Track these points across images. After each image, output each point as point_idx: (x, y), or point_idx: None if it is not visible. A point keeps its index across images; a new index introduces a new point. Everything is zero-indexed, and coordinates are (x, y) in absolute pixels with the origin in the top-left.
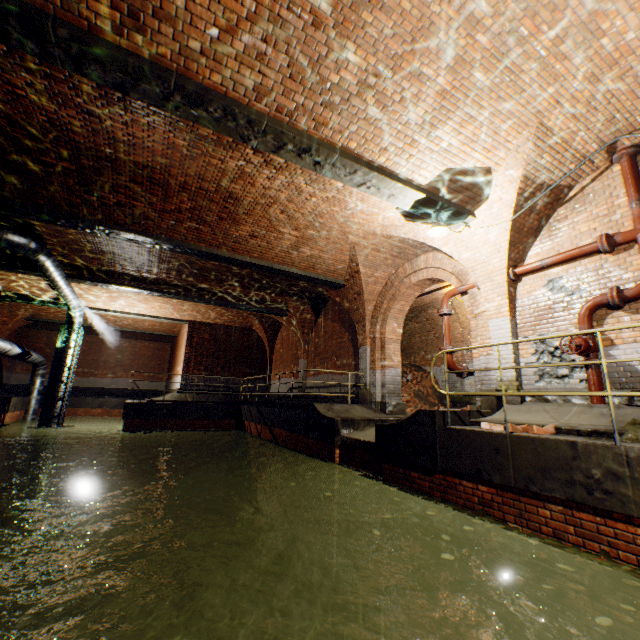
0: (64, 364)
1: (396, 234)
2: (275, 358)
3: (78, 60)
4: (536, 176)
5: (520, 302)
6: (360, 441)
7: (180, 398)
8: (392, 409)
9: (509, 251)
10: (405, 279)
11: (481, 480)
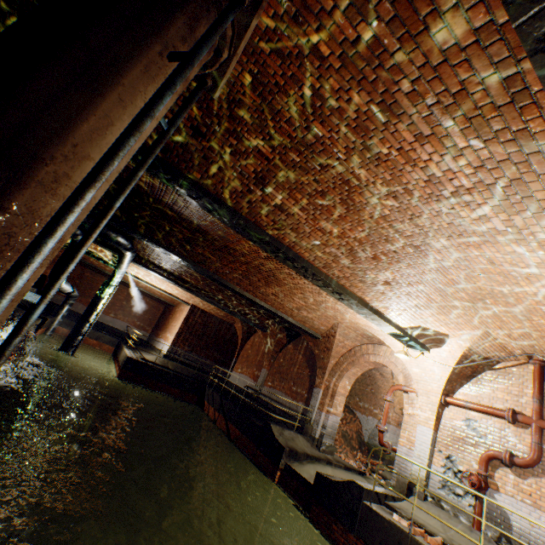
0: (95, 309)
1: (371, 331)
2: (242, 354)
3: (239, 228)
4: (477, 350)
5: (443, 422)
6: (299, 475)
7: (164, 363)
8: (325, 448)
9: (446, 384)
10: (365, 354)
11: None
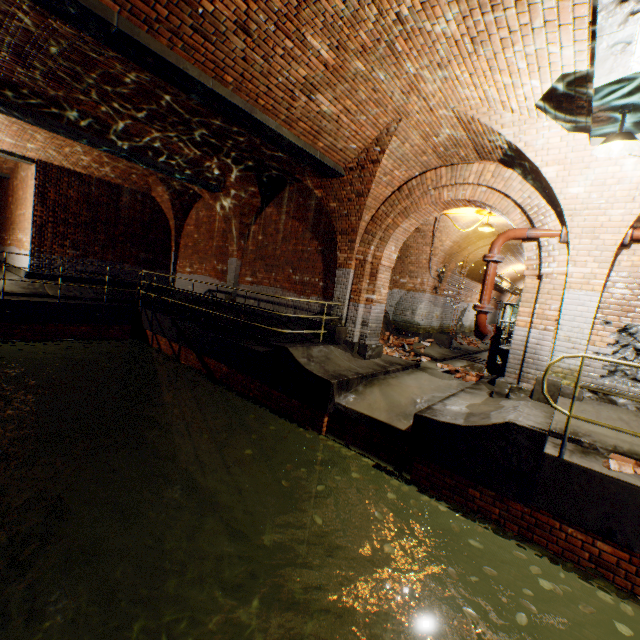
0: None
1: (489, 121)
2: (185, 244)
3: None
4: None
5: (617, 276)
6: (370, 419)
7: (33, 288)
8: (371, 353)
9: None
10: (433, 191)
11: (604, 538)
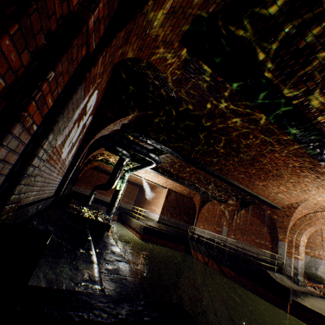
0: (117, 197)
1: None
2: (200, 216)
3: (320, 153)
4: None
5: None
6: (311, 310)
7: (159, 226)
8: (300, 283)
9: None
10: (320, 219)
11: None
